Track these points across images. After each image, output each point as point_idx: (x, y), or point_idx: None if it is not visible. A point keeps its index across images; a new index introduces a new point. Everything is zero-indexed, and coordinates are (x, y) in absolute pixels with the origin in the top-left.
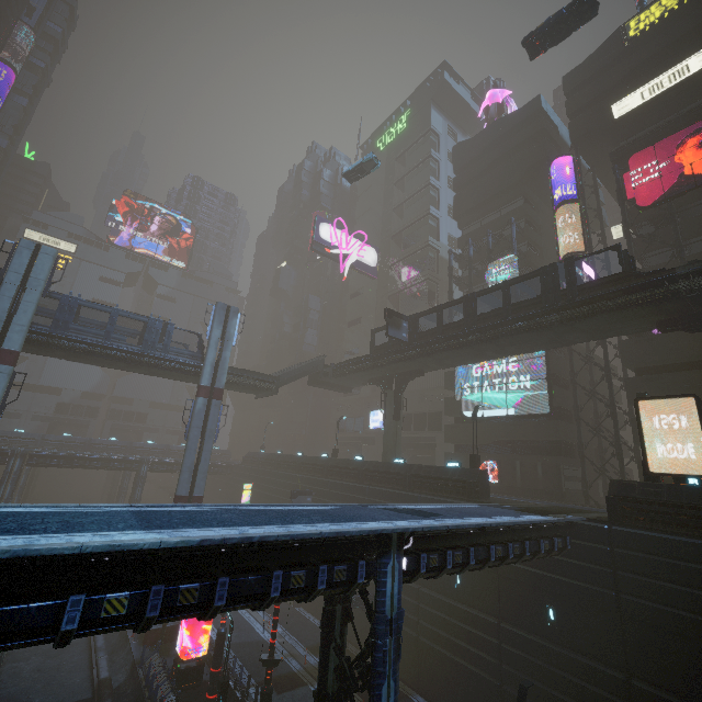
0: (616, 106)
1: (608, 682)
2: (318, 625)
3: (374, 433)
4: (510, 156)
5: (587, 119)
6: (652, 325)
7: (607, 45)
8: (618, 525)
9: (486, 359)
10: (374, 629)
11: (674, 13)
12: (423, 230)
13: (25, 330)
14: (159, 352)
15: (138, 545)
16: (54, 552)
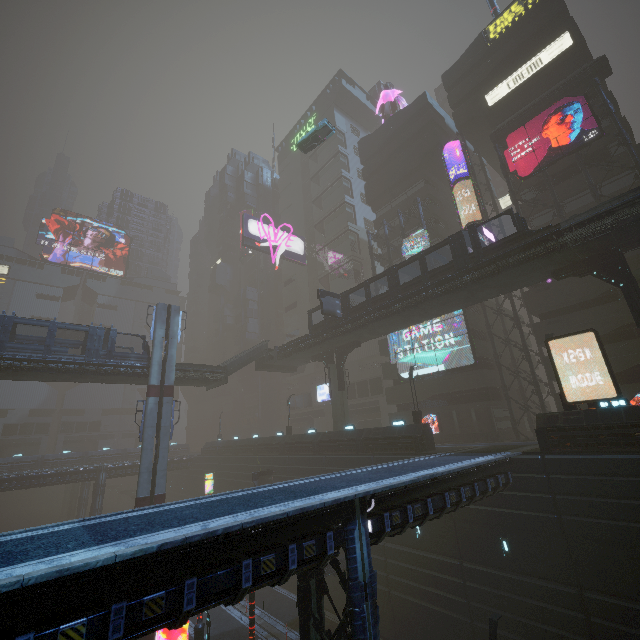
0: (489, 96)
1: (564, 599)
2: (294, 599)
3: (323, 406)
4: (408, 145)
5: (467, 108)
6: (548, 275)
7: (473, 47)
8: (549, 454)
9: (413, 323)
10: (350, 597)
11: (522, 18)
12: (342, 217)
13: None
14: (104, 359)
15: (90, 565)
16: None
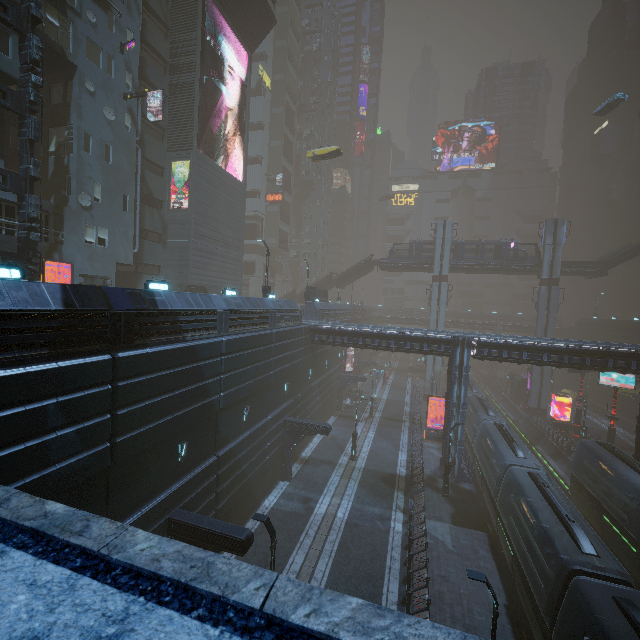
0: None
1: None
2: None
3: None
4: None
5: None
6: None
7: None
8: None
9: None
10: None
11: None
12: None
13: (448, 265)
14: (511, 262)
15: (560, 343)
16: (540, 342)
